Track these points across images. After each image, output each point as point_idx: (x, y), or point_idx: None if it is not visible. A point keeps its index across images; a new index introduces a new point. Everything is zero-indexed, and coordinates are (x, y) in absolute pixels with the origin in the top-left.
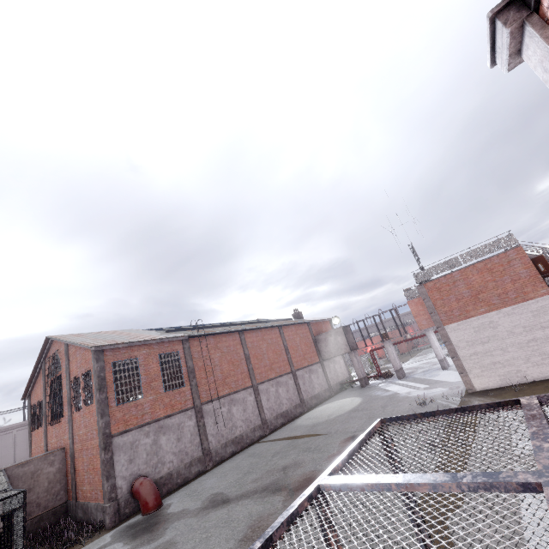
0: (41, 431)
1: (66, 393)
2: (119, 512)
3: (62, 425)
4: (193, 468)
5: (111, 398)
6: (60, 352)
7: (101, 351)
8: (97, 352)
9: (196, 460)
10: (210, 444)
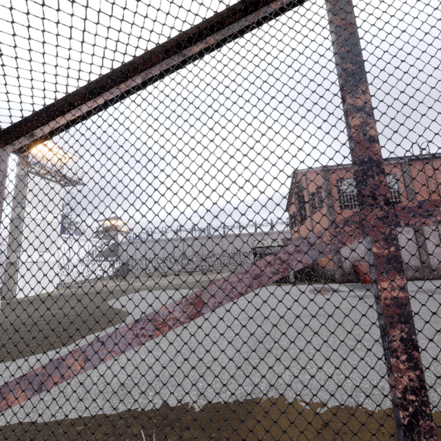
0: (296, 229)
1: (307, 204)
2: (344, 276)
3: (306, 224)
4: (409, 272)
5: (336, 204)
6: (301, 180)
7: (327, 171)
8: (324, 171)
9: (412, 267)
10: (430, 260)
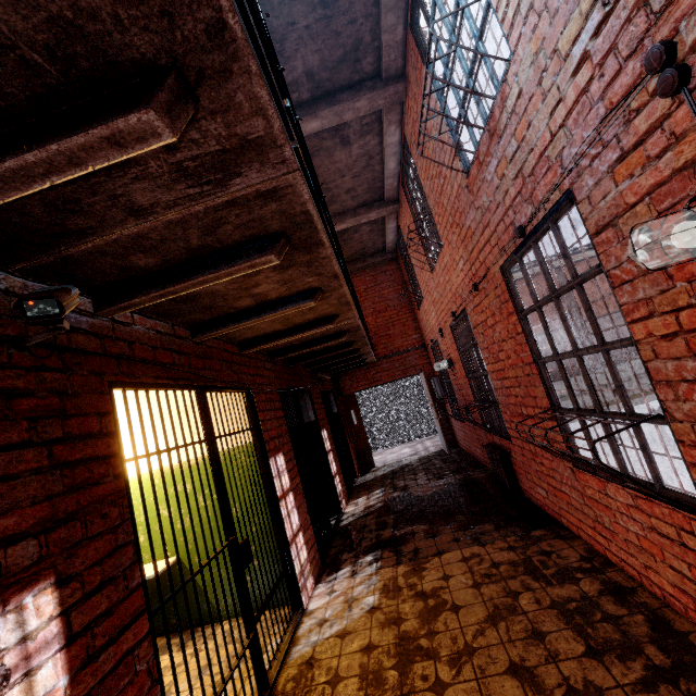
0: None
1: None
2: None
3: None
4: None
5: None
6: None
7: None
8: None
9: None
10: None
